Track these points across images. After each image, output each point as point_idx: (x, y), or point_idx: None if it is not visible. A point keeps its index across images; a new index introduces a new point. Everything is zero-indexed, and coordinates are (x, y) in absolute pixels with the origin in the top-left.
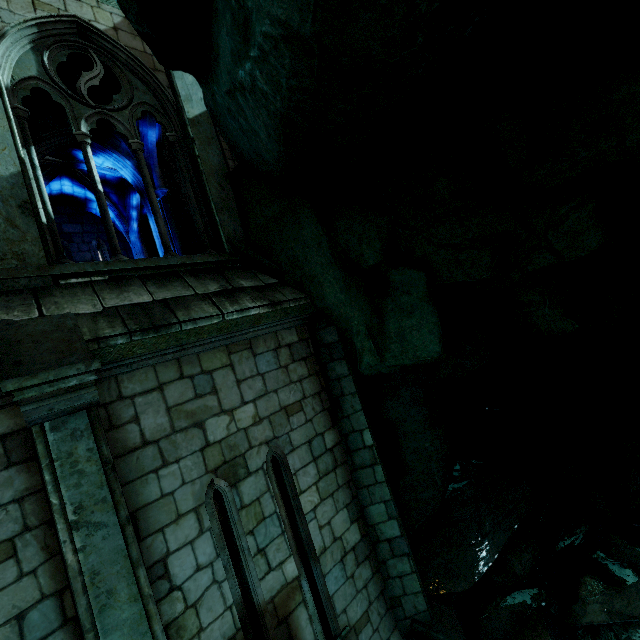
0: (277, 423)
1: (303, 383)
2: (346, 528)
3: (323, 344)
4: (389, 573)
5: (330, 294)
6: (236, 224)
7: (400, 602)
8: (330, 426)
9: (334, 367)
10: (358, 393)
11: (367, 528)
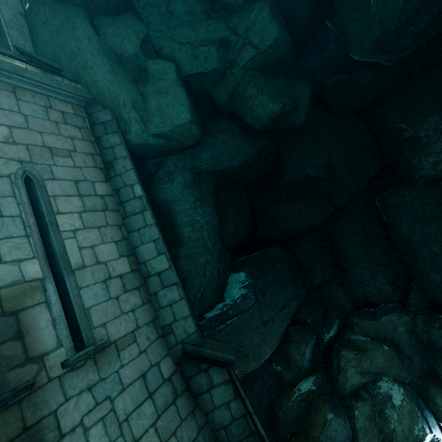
0: (37, 153)
1: (75, 141)
2: (113, 258)
3: (99, 122)
4: (160, 303)
5: (100, 76)
6: (27, 43)
7: (171, 329)
8: (103, 181)
9: (108, 138)
10: (129, 157)
11: (138, 265)
